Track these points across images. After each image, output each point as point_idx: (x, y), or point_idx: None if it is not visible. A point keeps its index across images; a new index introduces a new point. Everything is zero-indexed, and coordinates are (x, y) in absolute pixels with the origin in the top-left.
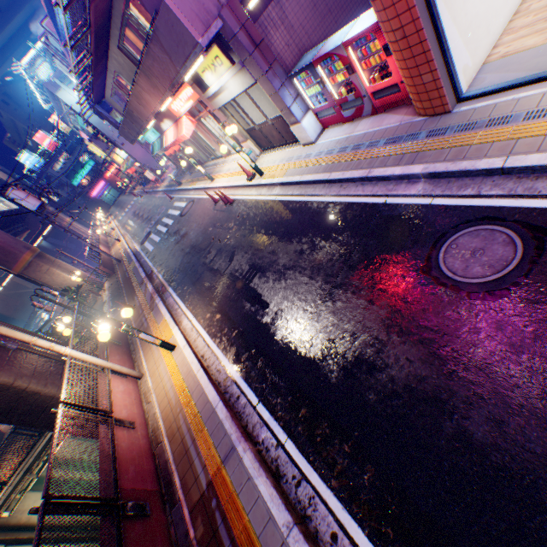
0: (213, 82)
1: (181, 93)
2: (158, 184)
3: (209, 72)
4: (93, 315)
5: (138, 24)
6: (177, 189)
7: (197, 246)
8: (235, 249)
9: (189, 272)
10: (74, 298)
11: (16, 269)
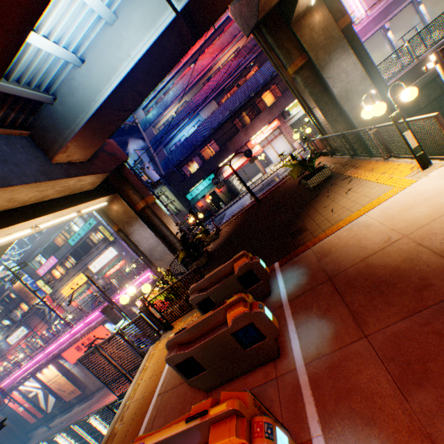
0: (294, 112)
1: (266, 128)
2: None
3: (295, 107)
4: None
5: (256, 107)
6: (215, 216)
7: None
8: None
9: None
10: (211, 216)
11: (147, 199)
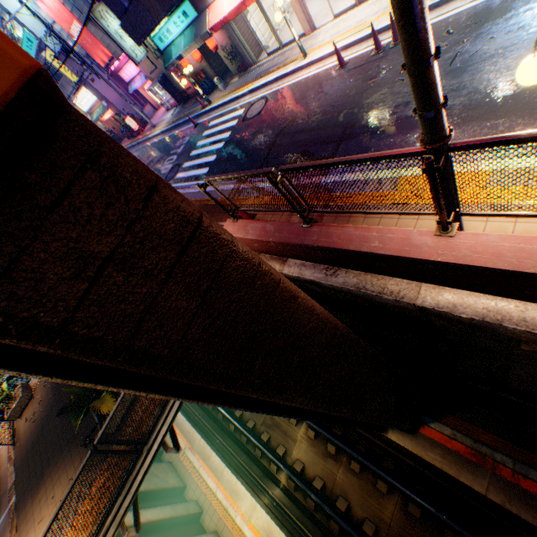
0: None
1: None
2: (143, 134)
3: None
4: (247, 195)
5: None
6: (203, 112)
7: (353, 107)
8: (516, 44)
9: (376, 129)
10: None
11: None
